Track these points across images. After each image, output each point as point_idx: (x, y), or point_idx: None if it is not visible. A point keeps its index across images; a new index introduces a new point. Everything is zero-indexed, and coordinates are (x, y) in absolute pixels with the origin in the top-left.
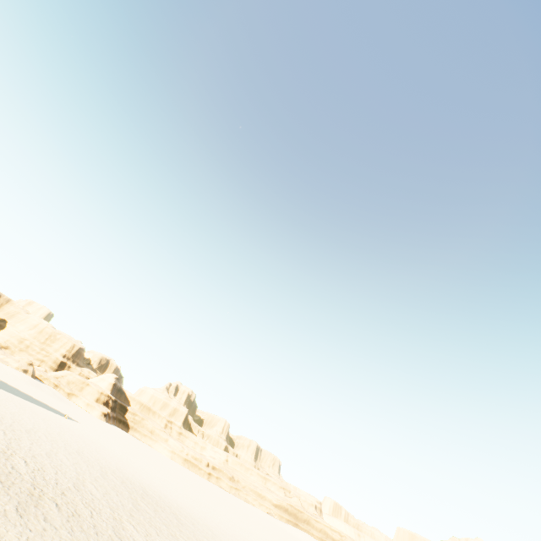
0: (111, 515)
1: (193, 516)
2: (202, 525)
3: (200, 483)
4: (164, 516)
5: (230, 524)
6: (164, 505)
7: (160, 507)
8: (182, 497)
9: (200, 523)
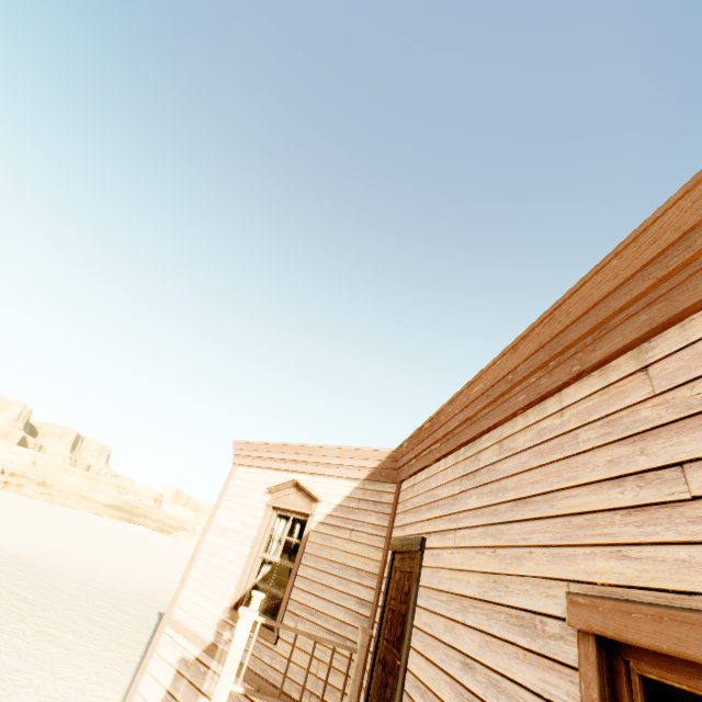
0: (6, 591)
1: (47, 559)
2: (60, 565)
3: (2, 501)
4: (30, 571)
5: (75, 550)
6: (17, 559)
7: (18, 564)
8: (15, 539)
9: (57, 564)
